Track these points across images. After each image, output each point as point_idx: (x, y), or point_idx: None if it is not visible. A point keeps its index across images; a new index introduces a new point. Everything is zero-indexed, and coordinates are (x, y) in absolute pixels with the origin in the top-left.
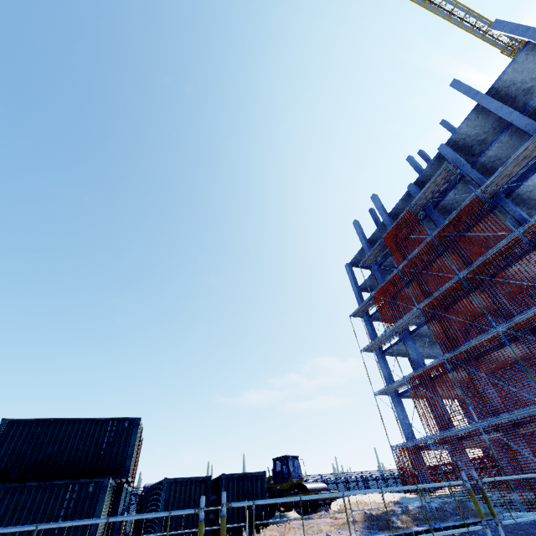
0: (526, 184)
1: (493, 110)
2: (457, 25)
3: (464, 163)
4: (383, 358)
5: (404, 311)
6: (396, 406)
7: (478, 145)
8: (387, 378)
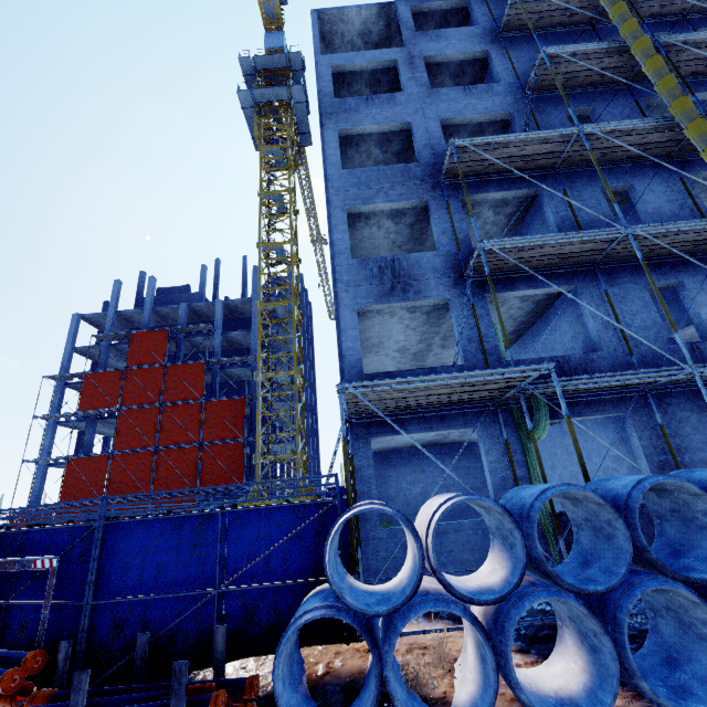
0: (231, 370)
1: (253, 313)
2: (303, 198)
3: (220, 328)
4: (54, 428)
5: (107, 405)
6: (39, 474)
7: (239, 314)
8: (47, 447)
